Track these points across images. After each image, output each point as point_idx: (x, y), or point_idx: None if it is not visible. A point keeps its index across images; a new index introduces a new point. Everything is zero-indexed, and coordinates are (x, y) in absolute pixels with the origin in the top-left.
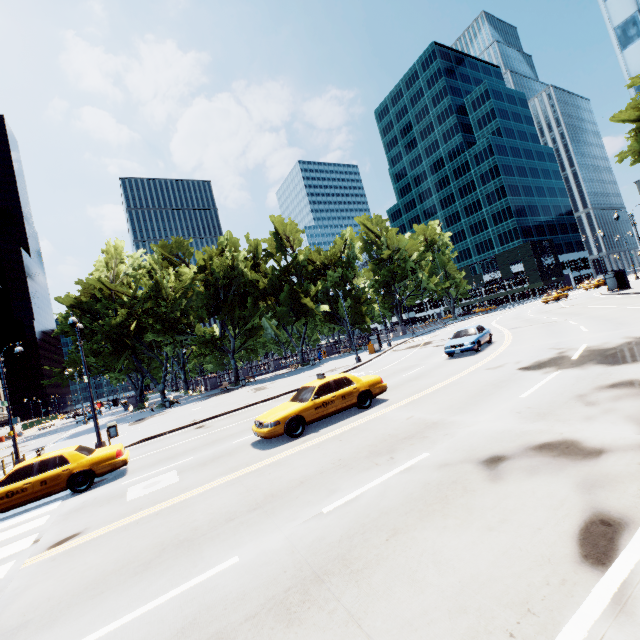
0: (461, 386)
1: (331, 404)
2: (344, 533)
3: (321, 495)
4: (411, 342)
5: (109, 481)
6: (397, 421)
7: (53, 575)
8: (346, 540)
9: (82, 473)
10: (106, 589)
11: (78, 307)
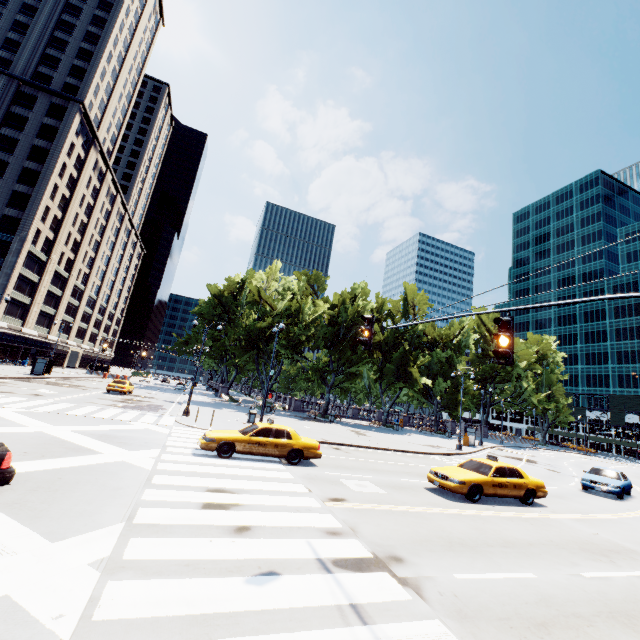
0: (632, 527)
1: (504, 487)
2: (623, 597)
3: (565, 561)
4: (505, 451)
5: (307, 465)
6: (583, 531)
7: (367, 522)
8: (631, 602)
9: (297, 450)
10: (434, 550)
11: (218, 298)
